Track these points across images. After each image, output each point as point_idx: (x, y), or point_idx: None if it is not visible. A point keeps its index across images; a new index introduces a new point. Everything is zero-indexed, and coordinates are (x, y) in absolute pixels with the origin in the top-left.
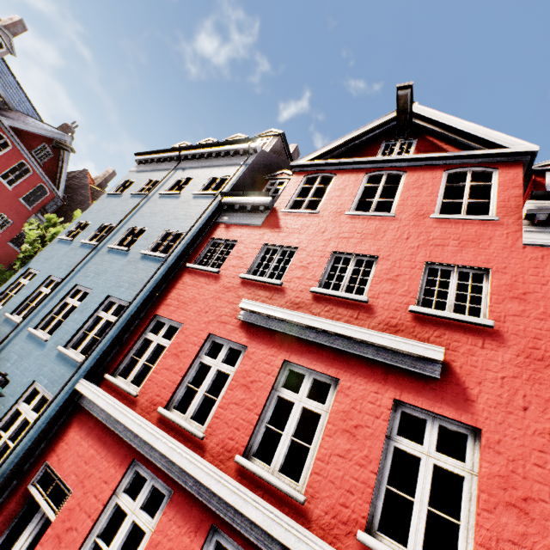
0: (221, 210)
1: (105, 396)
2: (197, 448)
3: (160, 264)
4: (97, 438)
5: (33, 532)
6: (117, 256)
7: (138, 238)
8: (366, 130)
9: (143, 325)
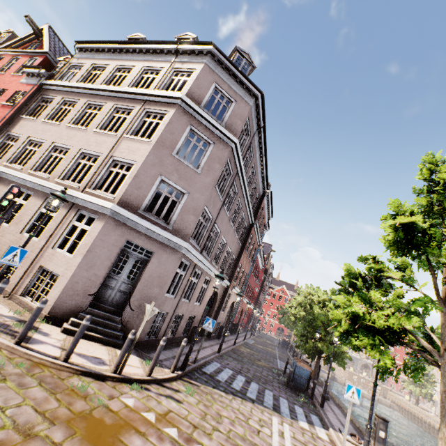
0: None
1: None
2: None
3: None
4: None
5: None
6: None
7: None
8: (26, 36)
9: None
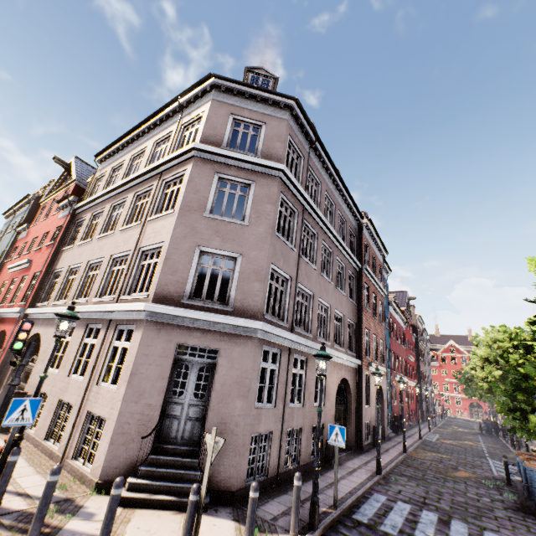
0: (18, 234)
1: None
2: None
3: None
4: None
5: None
6: None
7: None
8: (60, 176)
9: None
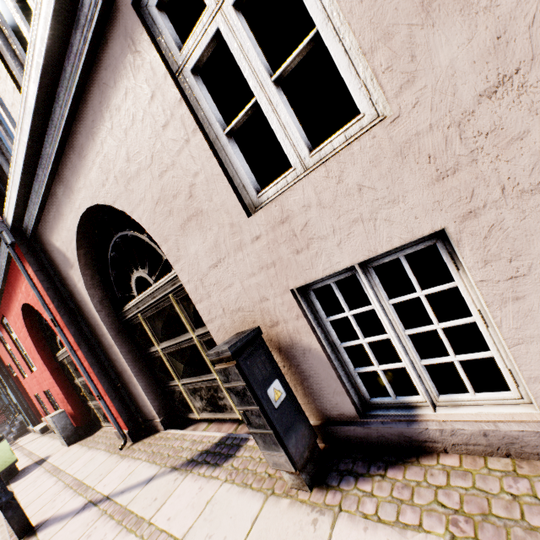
0: None
1: None
2: None
3: None
4: None
5: None
6: None
7: None
8: None
9: None
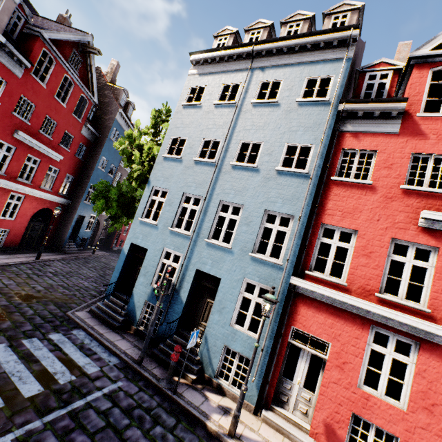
0: (341, 118)
1: (325, 288)
2: (426, 318)
3: (304, 179)
4: (328, 313)
5: (306, 362)
6: (247, 173)
7: (259, 153)
8: None
9: (314, 232)
